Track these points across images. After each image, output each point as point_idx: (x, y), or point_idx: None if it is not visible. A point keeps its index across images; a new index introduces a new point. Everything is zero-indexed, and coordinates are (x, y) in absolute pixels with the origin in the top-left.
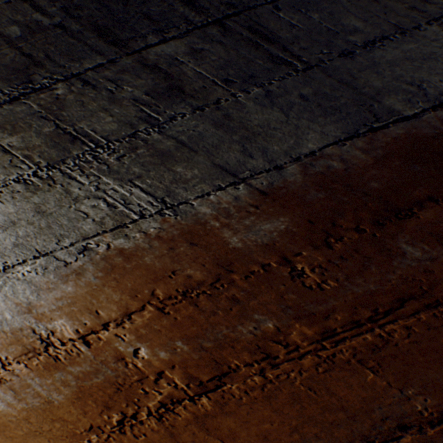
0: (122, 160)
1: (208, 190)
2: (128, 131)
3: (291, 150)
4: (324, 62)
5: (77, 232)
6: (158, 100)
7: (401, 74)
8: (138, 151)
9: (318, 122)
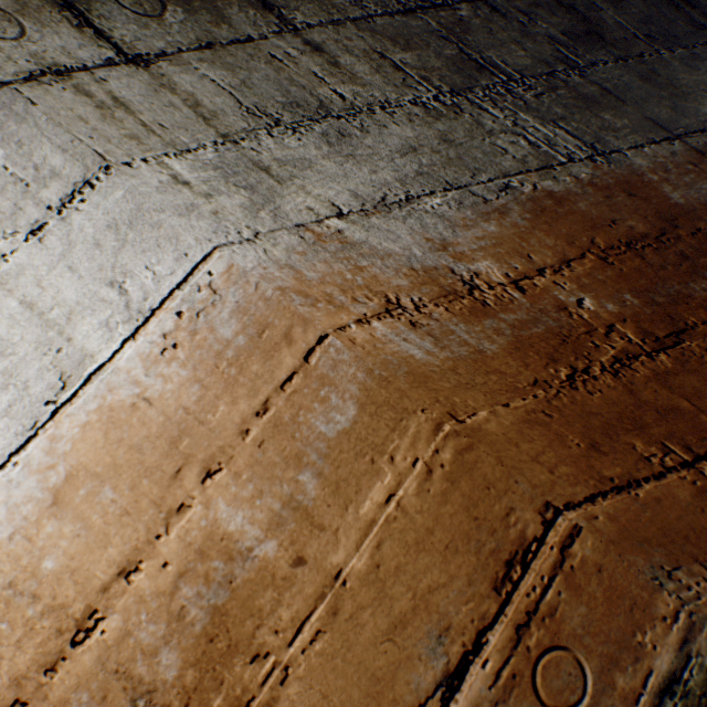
0: (540, 99)
1: (641, 142)
2: (543, 69)
3: None
4: None
5: (495, 169)
6: (575, 43)
7: None
8: (558, 93)
9: None
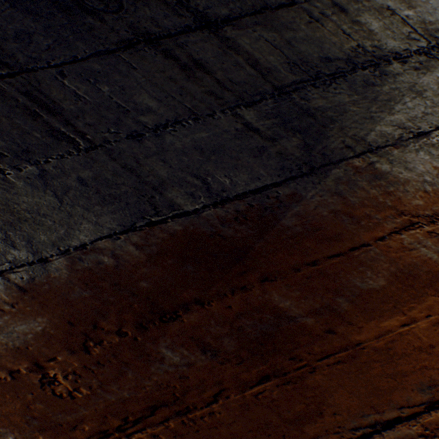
0: None
1: None
2: None
3: (60, 241)
4: (110, 143)
5: None
6: None
7: (188, 164)
8: None
9: (94, 210)
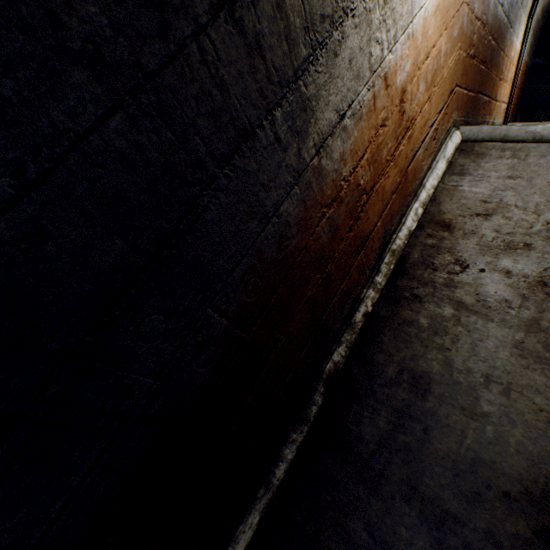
0: None
1: None
2: None
3: None
4: None
5: None
6: None
7: None
8: None
9: None
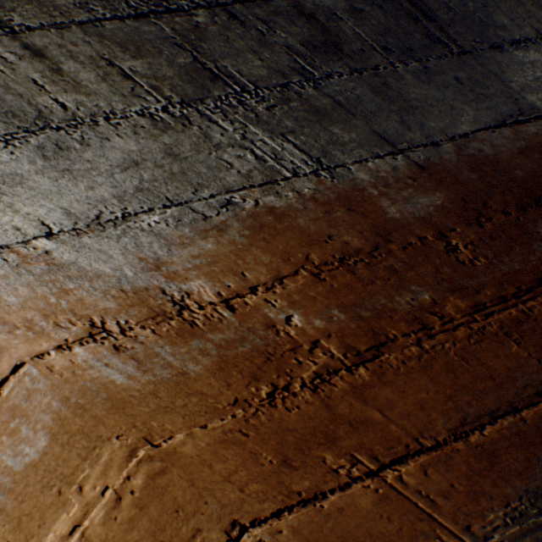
0: (273, 111)
1: (366, 156)
2: (279, 80)
3: (446, 129)
4: (476, 51)
5: (219, 184)
6: (314, 53)
7: (540, 76)
8: (291, 105)
9: (470, 106)
